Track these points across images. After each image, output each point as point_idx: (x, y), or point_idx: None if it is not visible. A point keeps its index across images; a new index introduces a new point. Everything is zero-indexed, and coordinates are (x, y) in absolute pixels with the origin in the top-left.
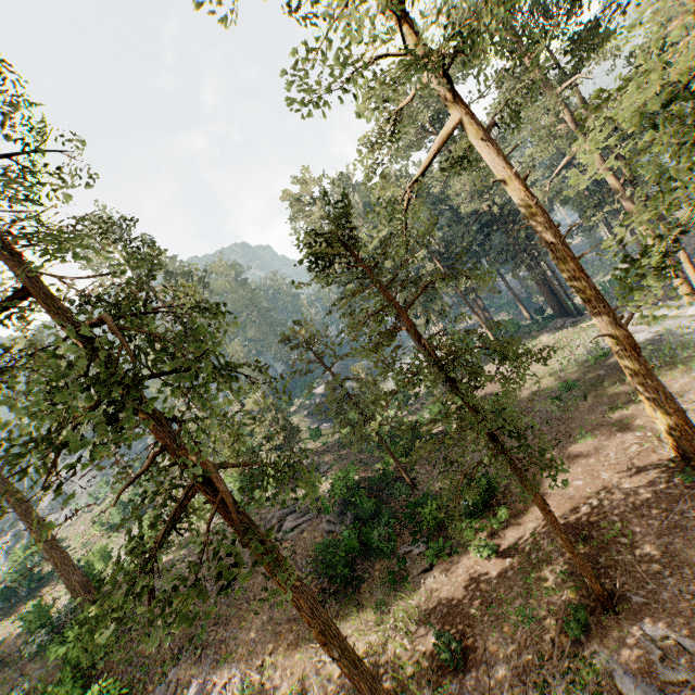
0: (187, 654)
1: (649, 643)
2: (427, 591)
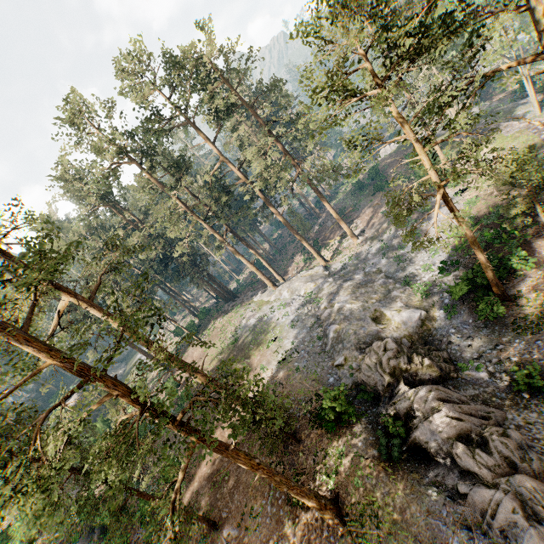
0: None
1: (225, 540)
2: None
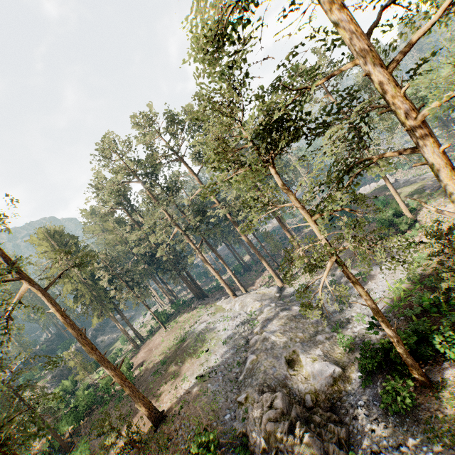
0: None
1: None
2: None
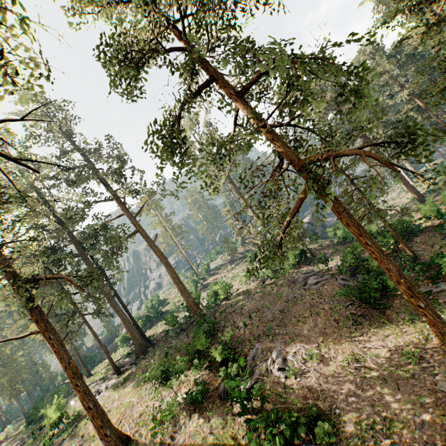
0: (263, 338)
1: None
2: None
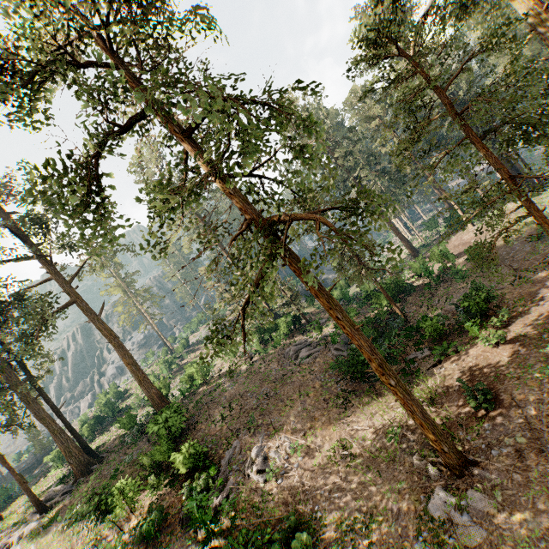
0: (243, 432)
1: None
2: (439, 377)
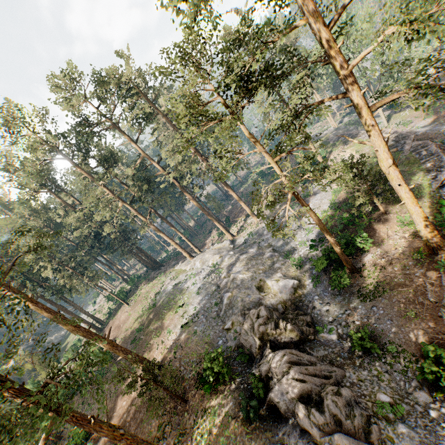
0: None
1: None
2: None
